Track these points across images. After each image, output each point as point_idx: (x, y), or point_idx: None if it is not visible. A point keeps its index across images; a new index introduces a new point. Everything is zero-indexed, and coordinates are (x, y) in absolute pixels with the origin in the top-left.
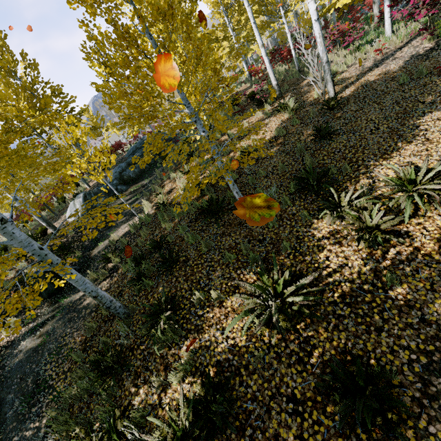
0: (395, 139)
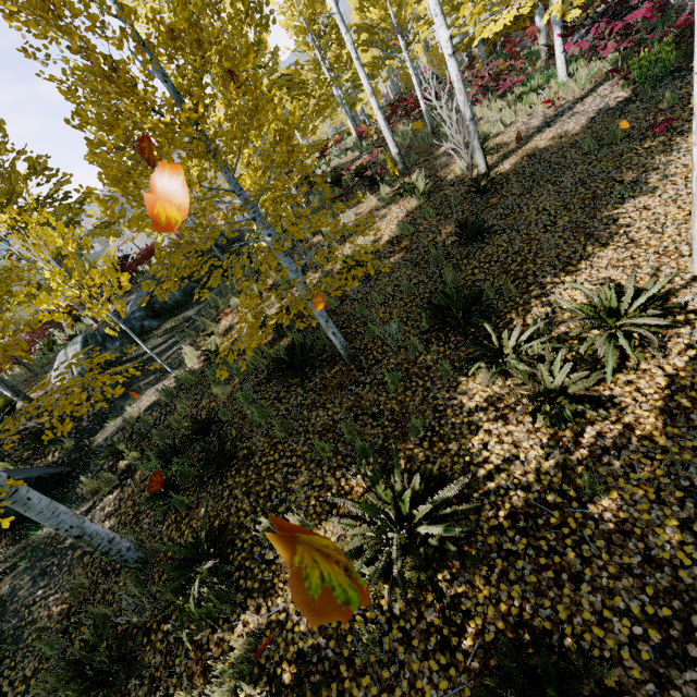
0: (582, 240)
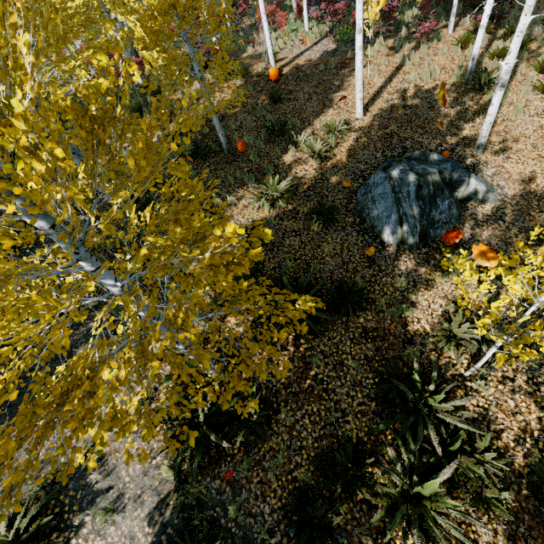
0: (322, 106)
